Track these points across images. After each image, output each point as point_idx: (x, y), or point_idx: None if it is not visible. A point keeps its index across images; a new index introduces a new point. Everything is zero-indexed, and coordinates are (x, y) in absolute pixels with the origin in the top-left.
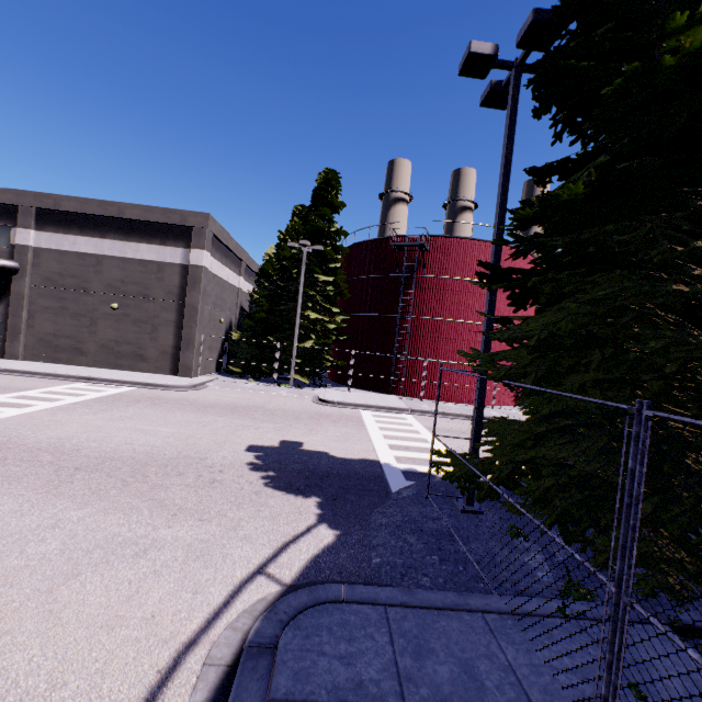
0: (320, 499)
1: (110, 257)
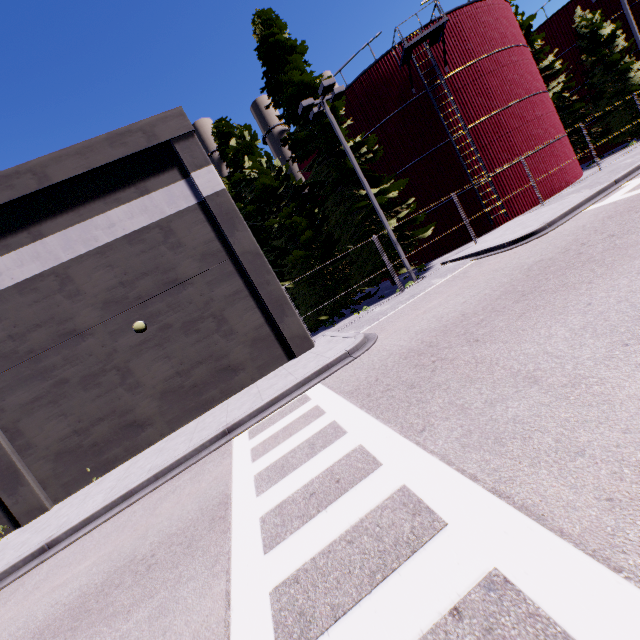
0: None
1: (74, 260)
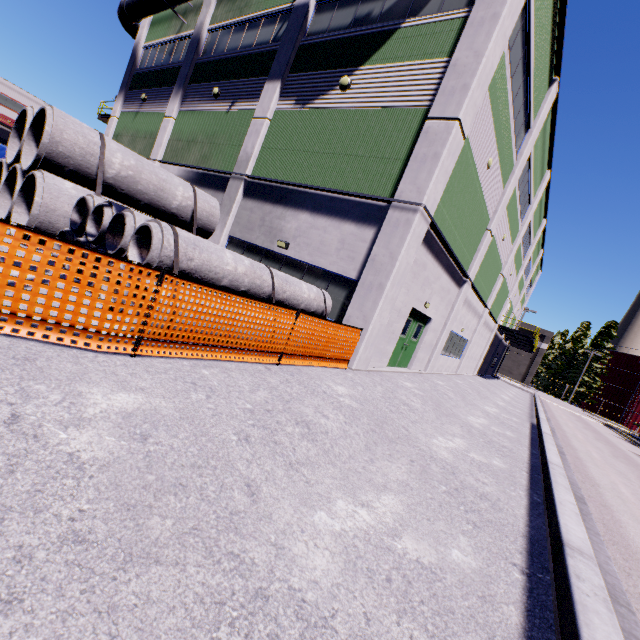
0: (604, 423)
1: None
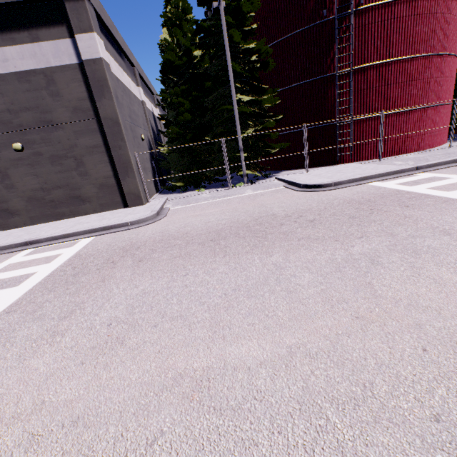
0: None
1: None
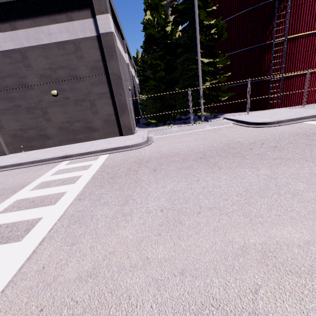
0: None
1: (30, 48)
